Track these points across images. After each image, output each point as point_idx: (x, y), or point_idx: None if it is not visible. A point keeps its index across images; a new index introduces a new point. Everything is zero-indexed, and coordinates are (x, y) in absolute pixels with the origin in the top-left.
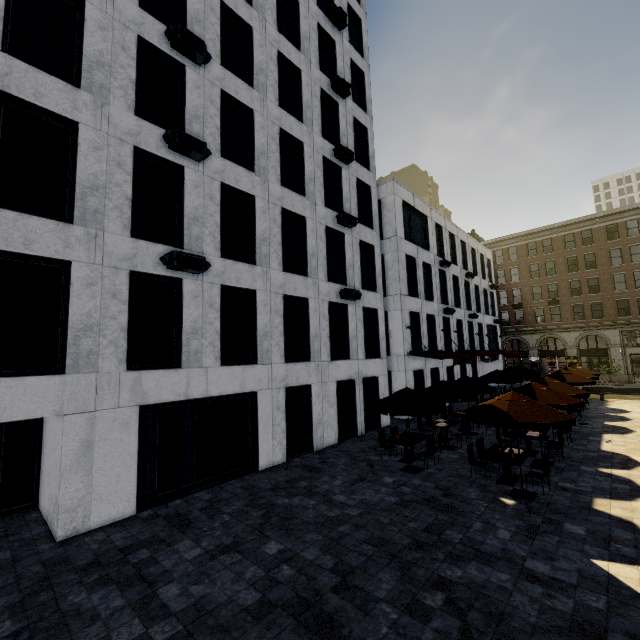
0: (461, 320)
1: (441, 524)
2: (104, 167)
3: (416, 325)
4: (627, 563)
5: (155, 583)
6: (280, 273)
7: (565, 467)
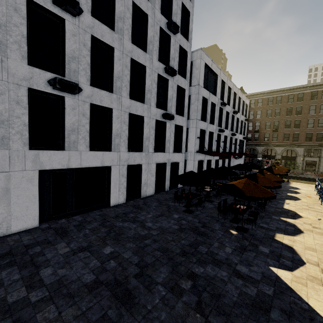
0: (227, 136)
1: (198, 242)
2: (4, 10)
3: (203, 137)
4: (287, 270)
5: (39, 267)
6: (128, 100)
7: (264, 216)
